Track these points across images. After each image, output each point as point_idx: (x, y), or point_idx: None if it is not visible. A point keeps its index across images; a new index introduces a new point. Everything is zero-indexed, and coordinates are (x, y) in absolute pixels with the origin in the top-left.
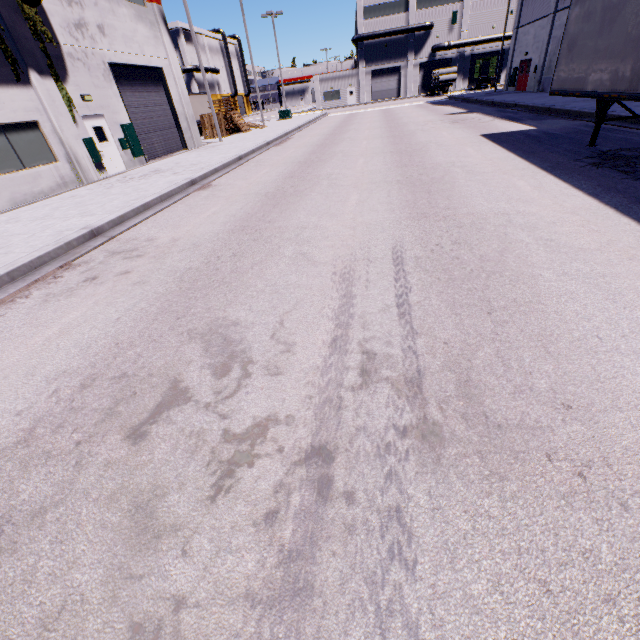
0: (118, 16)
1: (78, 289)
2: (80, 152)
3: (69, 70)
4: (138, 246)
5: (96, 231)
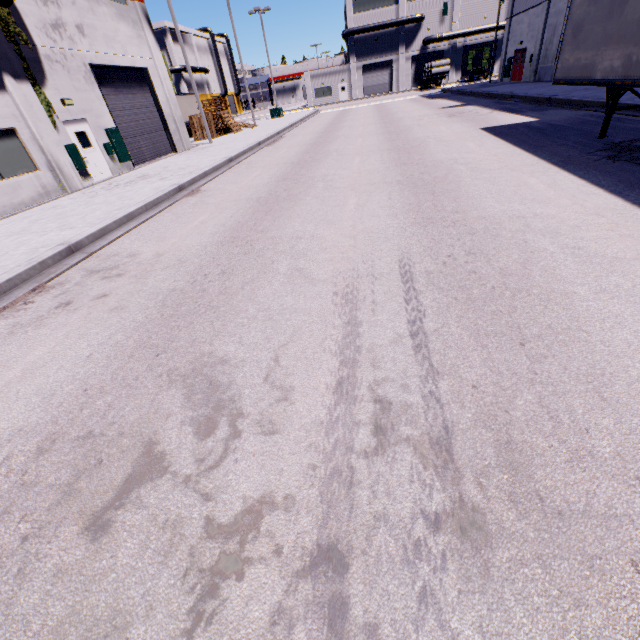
0: (98, 15)
1: (49, 317)
2: (62, 159)
3: (47, 73)
4: (119, 263)
5: (74, 247)
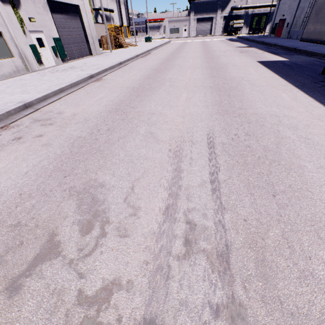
0: None
1: (7, 145)
2: (27, 52)
3: (21, 1)
4: (51, 117)
5: (28, 104)
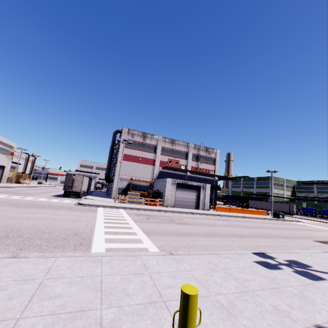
0: (2, 157)
1: None
2: None
3: None
4: None
5: None
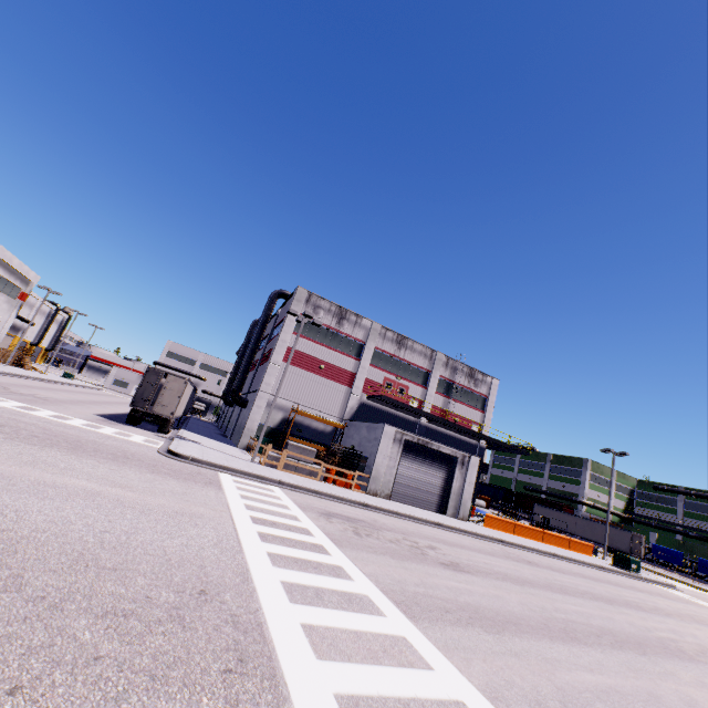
0: None
1: None
2: None
3: None
4: None
5: None
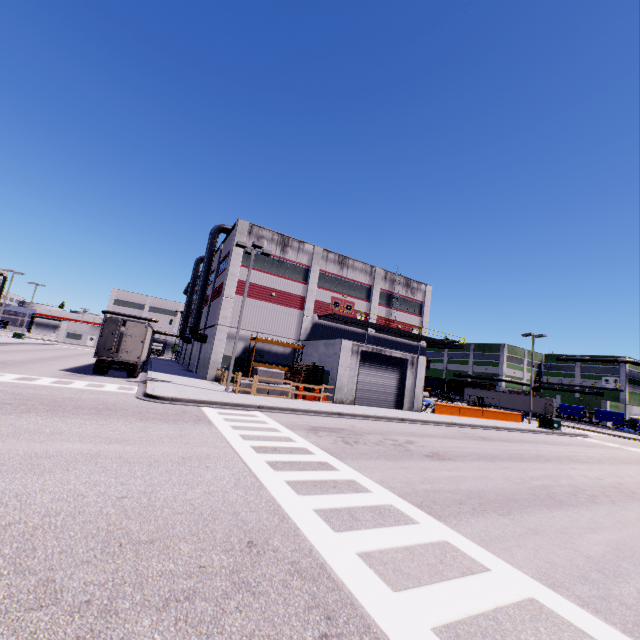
0: None
1: None
2: None
3: None
4: None
5: None
